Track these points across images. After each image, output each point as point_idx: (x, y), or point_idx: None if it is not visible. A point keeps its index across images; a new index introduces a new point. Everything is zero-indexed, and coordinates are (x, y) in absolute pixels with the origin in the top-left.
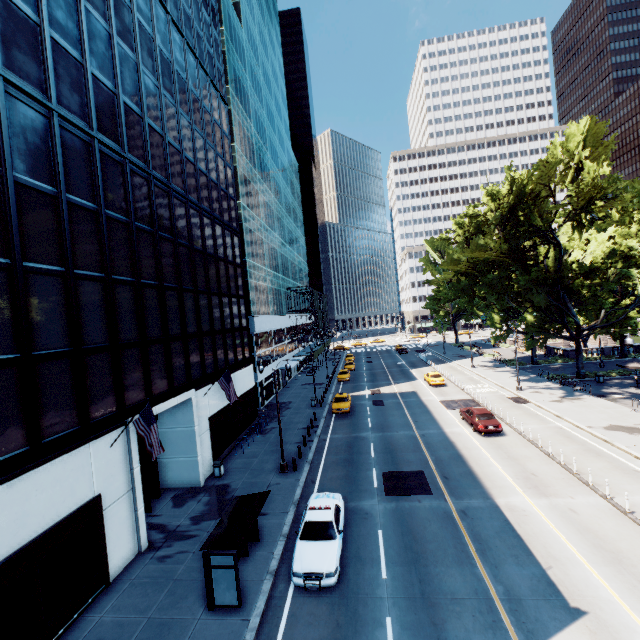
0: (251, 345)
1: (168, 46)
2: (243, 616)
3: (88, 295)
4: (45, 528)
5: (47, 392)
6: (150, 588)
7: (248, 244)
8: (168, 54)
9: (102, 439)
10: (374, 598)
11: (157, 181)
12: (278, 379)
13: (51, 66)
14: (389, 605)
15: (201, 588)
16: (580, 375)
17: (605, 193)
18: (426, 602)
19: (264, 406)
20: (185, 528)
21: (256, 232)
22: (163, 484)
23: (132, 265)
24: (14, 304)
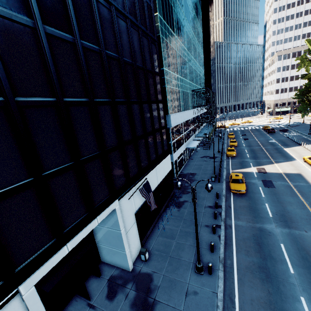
0: (168, 136)
1: None
2: None
3: None
4: None
5: None
6: None
7: (165, 55)
8: None
9: None
10: None
11: None
12: (186, 154)
13: None
14: None
15: None
16: None
17: None
18: None
19: (177, 175)
20: None
21: (171, 44)
22: (104, 260)
23: None
24: None
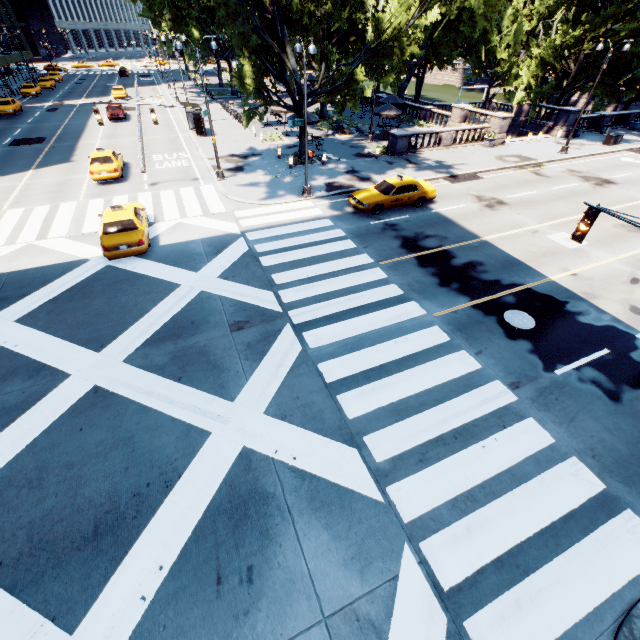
0: None
1: None
2: None
3: None
4: None
5: None
6: None
7: None
8: None
9: None
10: None
11: None
12: None
13: None
14: None
15: None
16: (232, 93)
17: None
18: None
19: None
20: None
21: None
22: None
23: None
24: None
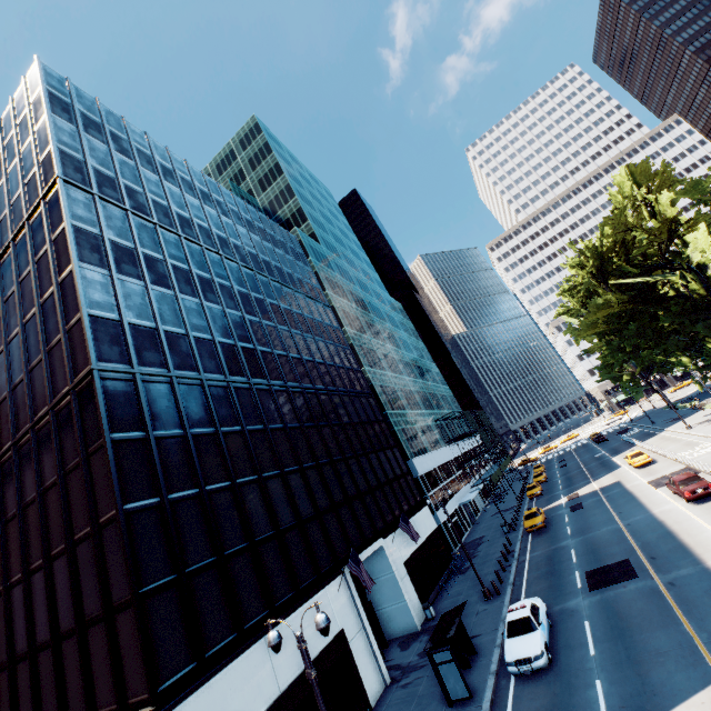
0: (420, 488)
1: (286, 302)
2: (476, 704)
3: (295, 483)
4: (318, 651)
5: (293, 553)
6: (402, 705)
7: (383, 398)
8: (288, 307)
9: (331, 585)
10: (584, 670)
11: (307, 389)
12: (463, 516)
13: (244, 361)
14: (597, 671)
15: (440, 696)
16: None
17: (677, 220)
18: (631, 662)
19: (458, 548)
20: (415, 662)
21: (386, 384)
22: (387, 636)
23: (311, 453)
24: (265, 500)
